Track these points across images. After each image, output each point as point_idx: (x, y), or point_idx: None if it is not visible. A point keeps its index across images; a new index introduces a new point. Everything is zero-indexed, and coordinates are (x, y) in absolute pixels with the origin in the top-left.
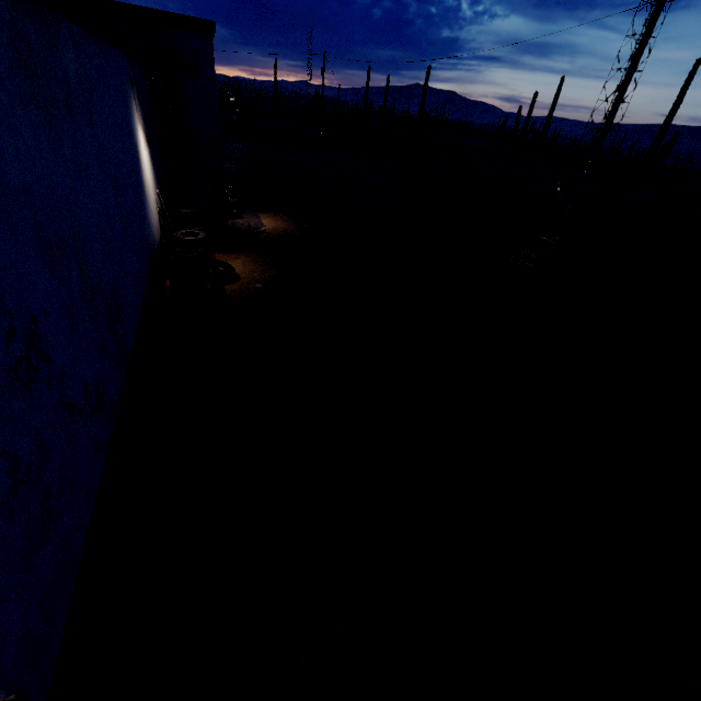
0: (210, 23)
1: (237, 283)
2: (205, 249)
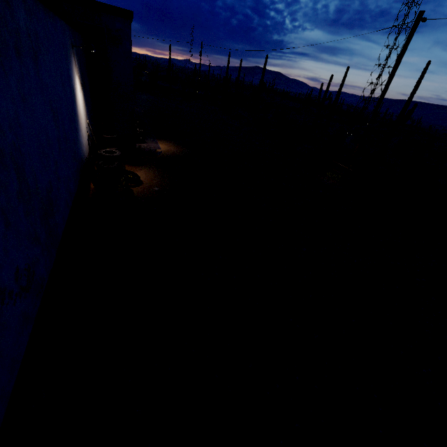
0: (130, 12)
1: (141, 186)
2: (120, 162)
